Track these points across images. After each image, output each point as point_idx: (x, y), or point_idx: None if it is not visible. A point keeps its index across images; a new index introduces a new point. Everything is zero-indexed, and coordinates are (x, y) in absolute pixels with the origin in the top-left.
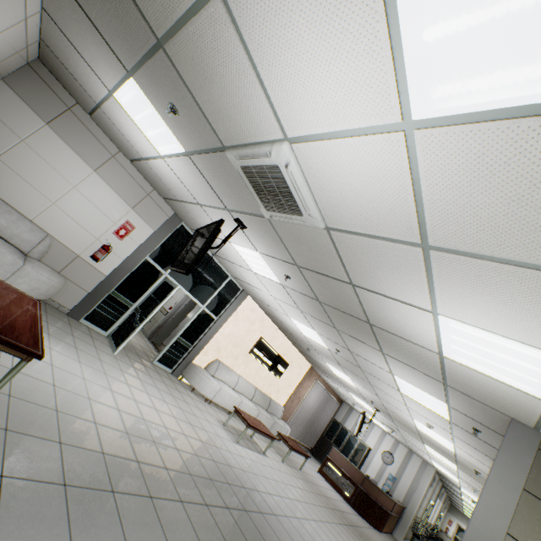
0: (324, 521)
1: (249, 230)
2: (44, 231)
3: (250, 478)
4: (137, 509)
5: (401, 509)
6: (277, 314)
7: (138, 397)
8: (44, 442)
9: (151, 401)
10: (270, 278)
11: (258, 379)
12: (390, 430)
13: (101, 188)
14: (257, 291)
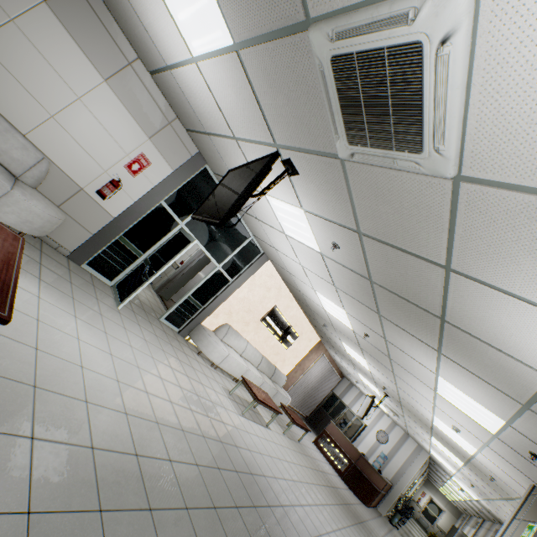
0: (324, 505)
1: (301, 177)
2: (40, 151)
3: (256, 460)
4: (131, 534)
5: (389, 486)
6: (299, 285)
7: (141, 363)
8: (6, 440)
9: (156, 368)
10: (306, 244)
11: (266, 347)
12: (392, 413)
13: (113, 105)
14: (282, 256)
